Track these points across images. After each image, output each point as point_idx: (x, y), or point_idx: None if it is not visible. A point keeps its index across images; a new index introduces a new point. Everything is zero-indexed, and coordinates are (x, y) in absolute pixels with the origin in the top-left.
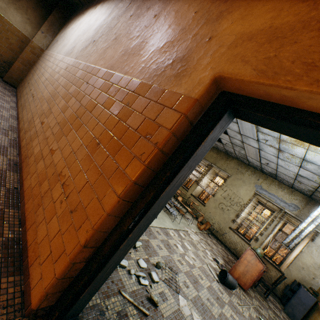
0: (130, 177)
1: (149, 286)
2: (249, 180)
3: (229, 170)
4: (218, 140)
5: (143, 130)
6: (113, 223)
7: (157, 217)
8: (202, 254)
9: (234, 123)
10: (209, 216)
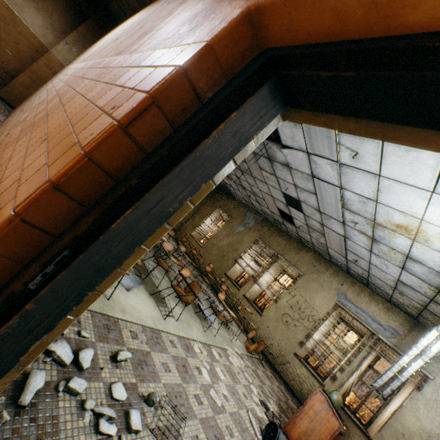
0: (49, 175)
1: (117, 438)
2: (329, 283)
3: (302, 266)
4: (291, 221)
5: (111, 104)
6: (0, 275)
7: (179, 319)
8: (243, 391)
9: (311, 194)
10: (266, 332)
